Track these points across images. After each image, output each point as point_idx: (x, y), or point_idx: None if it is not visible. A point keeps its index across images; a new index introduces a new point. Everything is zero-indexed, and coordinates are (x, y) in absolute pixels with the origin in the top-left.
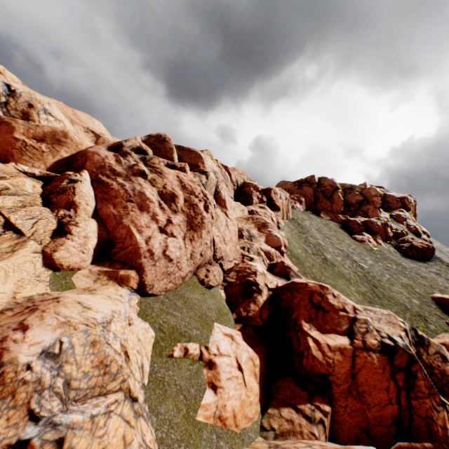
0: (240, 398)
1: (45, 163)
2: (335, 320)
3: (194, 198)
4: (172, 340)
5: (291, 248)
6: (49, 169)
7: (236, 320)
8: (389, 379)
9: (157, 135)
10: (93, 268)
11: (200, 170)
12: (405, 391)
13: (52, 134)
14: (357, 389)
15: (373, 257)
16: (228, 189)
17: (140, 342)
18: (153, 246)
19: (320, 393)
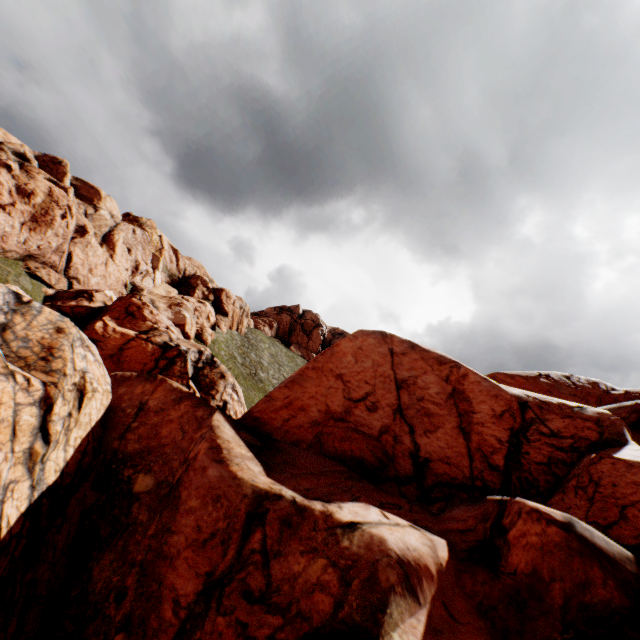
0: None
1: None
2: (140, 324)
3: (56, 206)
4: None
5: (214, 347)
6: None
7: (47, 305)
8: (154, 360)
9: (55, 157)
10: None
11: (93, 204)
12: (162, 371)
13: None
14: (121, 358)
15: None
16: (144, 252)
17: None
18: None
19: None
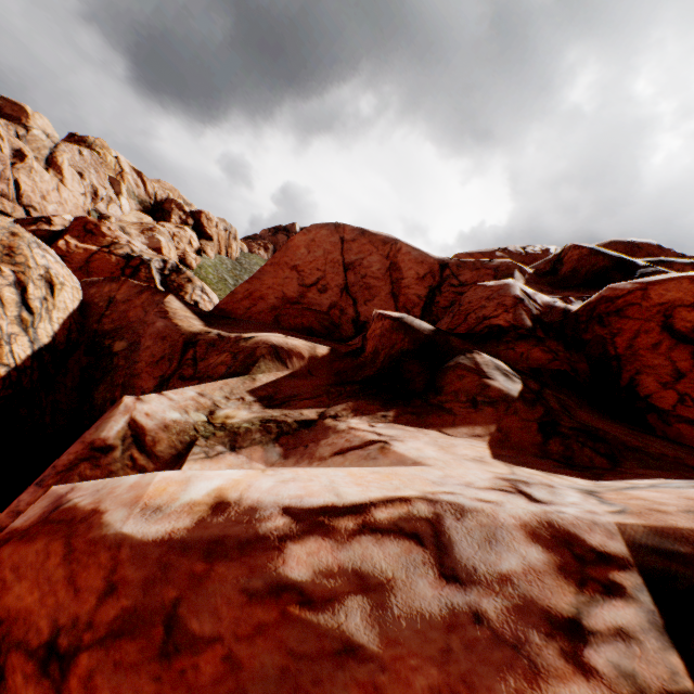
0: None
1: None
2: (101, 241)
3: None
4: None
5: (201, 271)
6: None
7: None
8: (120, 270)
9: None
10: None
11: (22, 123)
12: (130, 278)
13: None
14: (89, 270)
15: None
16: (99, 176)
17: None
18: None
19: None
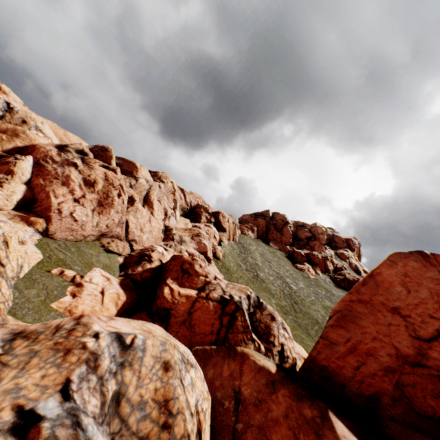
0: (93, 308)
1: (3, 147)
2: (195, 281)
3: (112, 187)
4: (56, 265)
5: (225, 260)
6: (4, 151)
7: (122, 275)
8: (217, 319)
9: (102, 146)
10: (12, 212)
11: (133, 175)
12: (227, 328)
13: (13, 129)
14: (191, 322)
15: (307, 283)
16: (168, 200)
17: (27, 254)
18: (64, 207)
19: (162, 322)
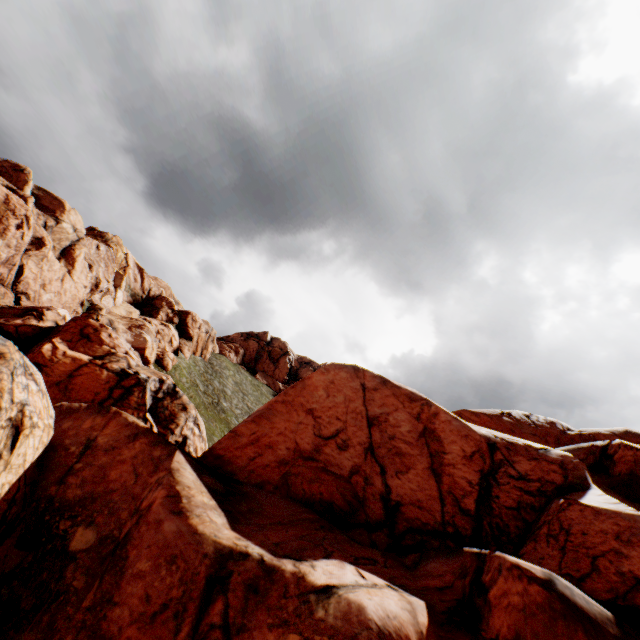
0: None
1: None
2: (95, 348)
3: (11, 214)
4: None
5: (175, 373)
6: None
7: None
8: (107, 389)
9: (17, 164)
10: None
11: (55, 215)
12: (116, 401)
13: None
14: (69, 386)
15: None
16: (107, 269)
17: None
18: None
19: None
